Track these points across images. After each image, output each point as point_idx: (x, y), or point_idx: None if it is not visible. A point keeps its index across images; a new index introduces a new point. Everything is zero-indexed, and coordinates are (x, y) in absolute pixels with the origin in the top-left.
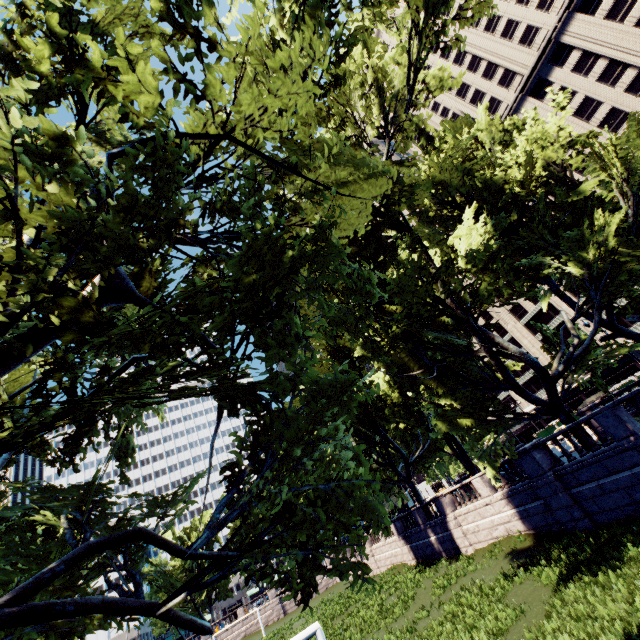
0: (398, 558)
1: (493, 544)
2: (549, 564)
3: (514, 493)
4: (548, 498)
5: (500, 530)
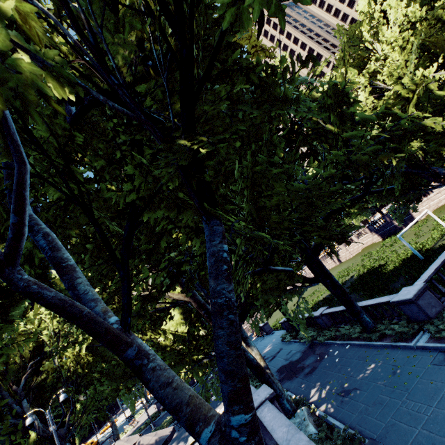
0: (368, 243)
1: (439, 208)
2: None
3: None
4: None
5: (443, 202)
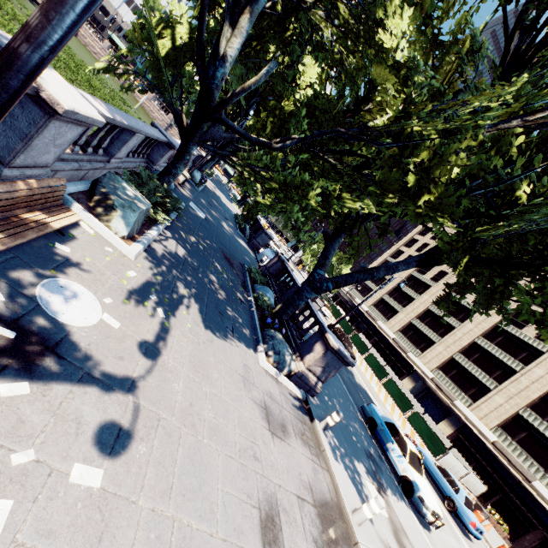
0: None
1: None
2: None
3: None
4: None
5: None
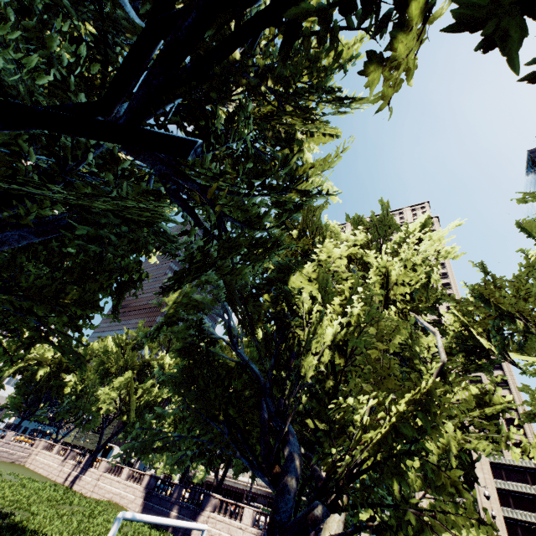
0: (123, 500)
1: None
2: None
3: None
4: None
5: None
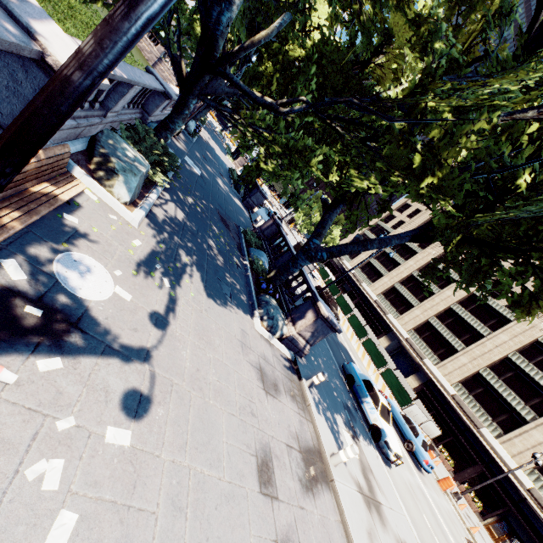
0: None
1: None
2: None
3: None
4: None
5: None
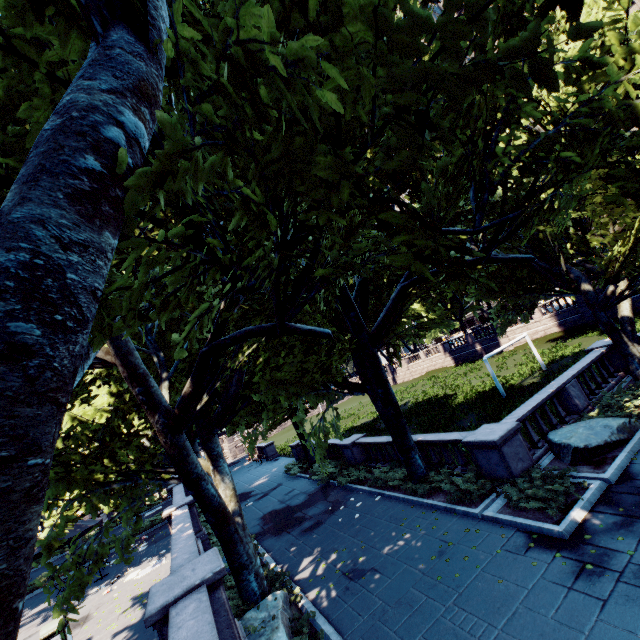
0: (437, 366)
1: (533, 341)
2: (588, 333)
3: (560, 313)
4: (585, 312)
5: (540, 334)
